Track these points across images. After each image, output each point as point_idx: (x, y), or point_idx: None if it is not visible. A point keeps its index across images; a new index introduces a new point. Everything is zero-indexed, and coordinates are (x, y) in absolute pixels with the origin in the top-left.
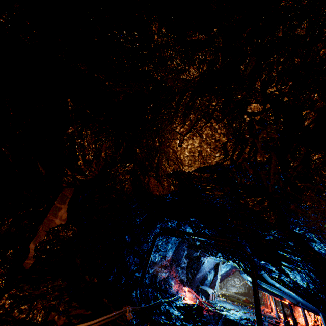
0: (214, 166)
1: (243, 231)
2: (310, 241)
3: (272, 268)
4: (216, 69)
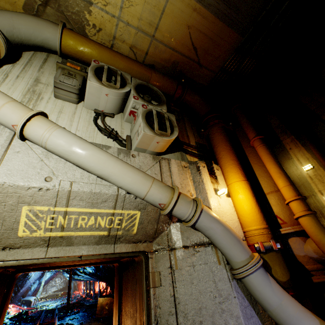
0: None
1: None
2: None
3: (80, 268)
4: None
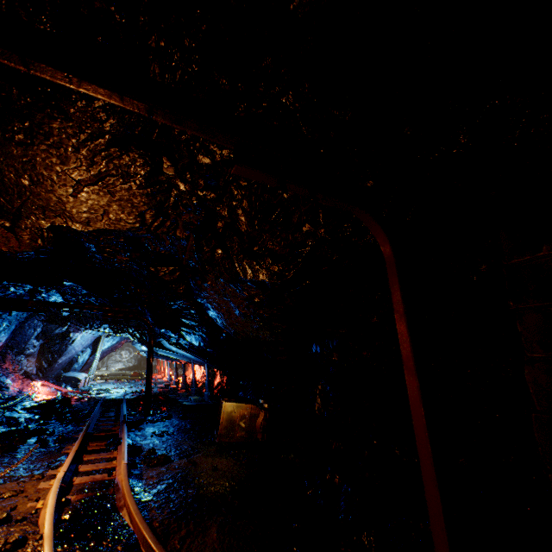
0: (125, 232)
1: (147, 300)
2: (208, 309)
3: (172, 335)
4: (149, 138)
